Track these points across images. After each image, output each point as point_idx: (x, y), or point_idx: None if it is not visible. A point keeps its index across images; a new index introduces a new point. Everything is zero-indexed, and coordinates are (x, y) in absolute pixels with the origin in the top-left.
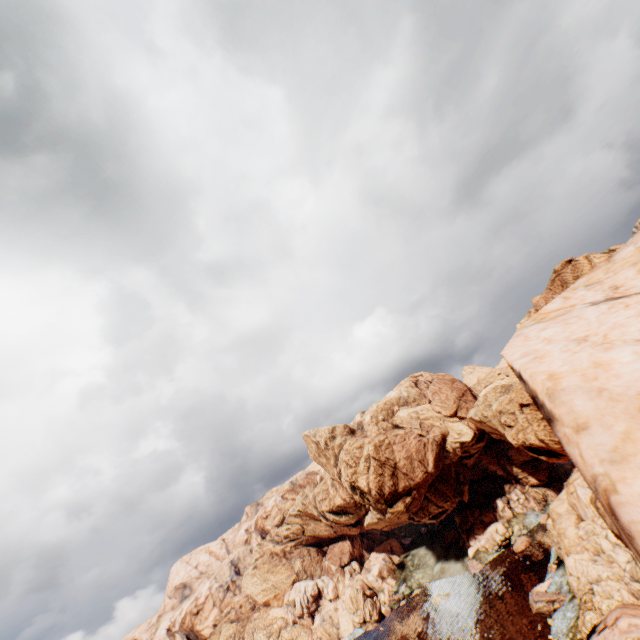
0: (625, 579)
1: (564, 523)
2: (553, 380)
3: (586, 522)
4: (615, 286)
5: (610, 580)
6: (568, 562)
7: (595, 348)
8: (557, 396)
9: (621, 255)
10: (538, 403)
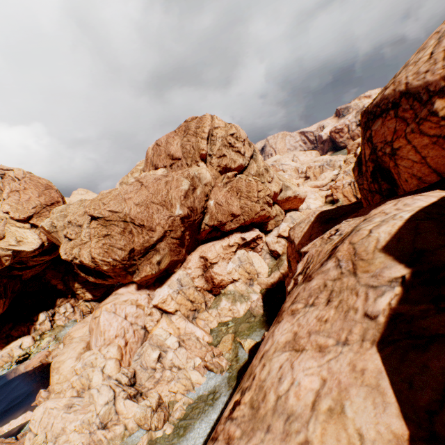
0: (93, 427)
1: (67, 355)
2: None
3: (93, 351)
4: None
5: (75, 432)
6: (36, 414)
7: None
8: None
9: None
10: None
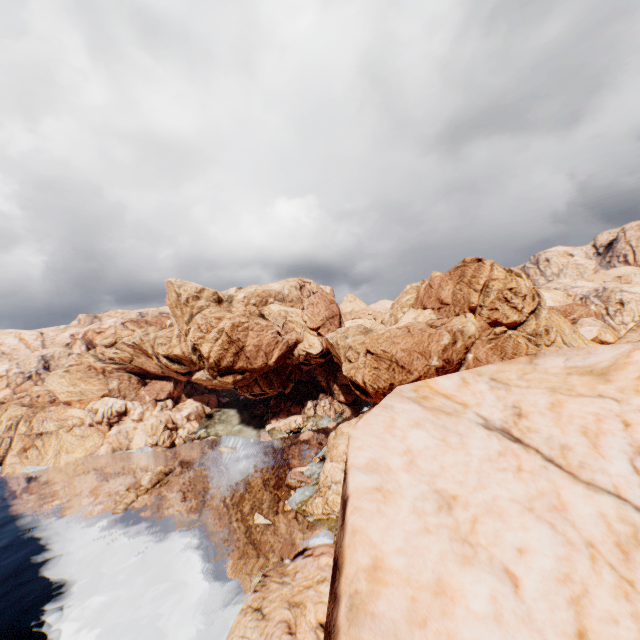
0: None
1: (341, 441)
2: (373, 582)
3: None
4: (520, 410)
5: None
6: (327, 465)
7: (454, 545)
8: (360, 622)
9: (547, 364)
10: (336, 585)
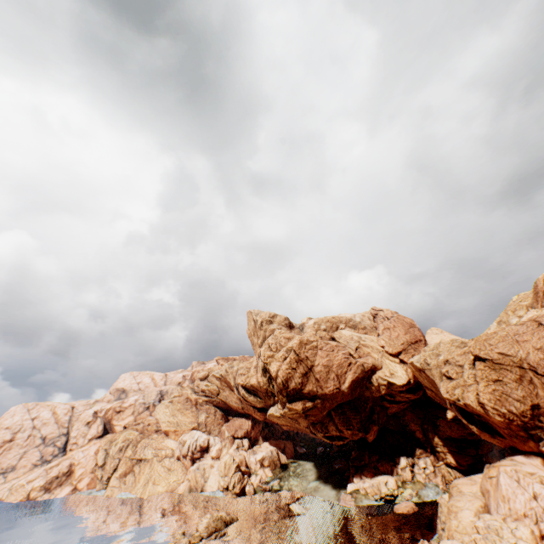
0: None
1: (462, 503)
2: None
3: (493, 517)
4: None
5: None
6: None
7: None
8: None
9: None
10: None
